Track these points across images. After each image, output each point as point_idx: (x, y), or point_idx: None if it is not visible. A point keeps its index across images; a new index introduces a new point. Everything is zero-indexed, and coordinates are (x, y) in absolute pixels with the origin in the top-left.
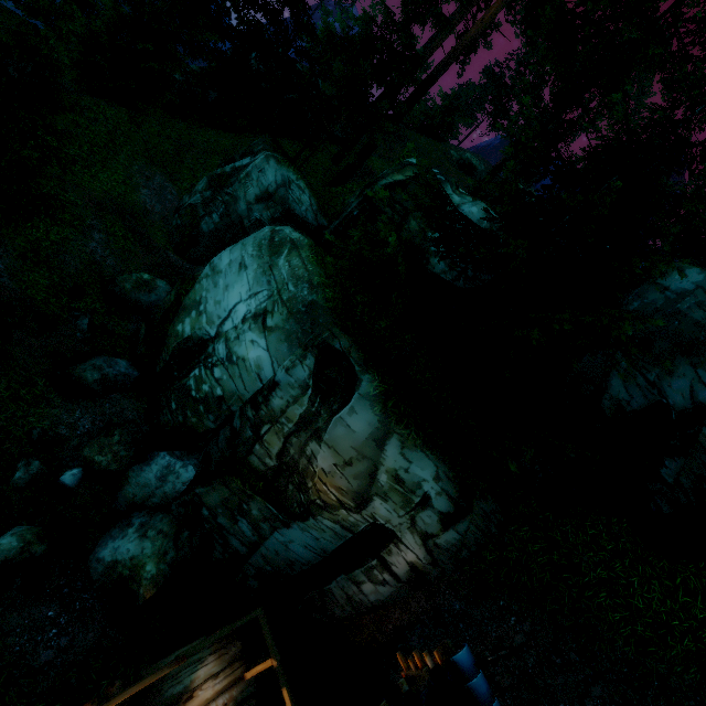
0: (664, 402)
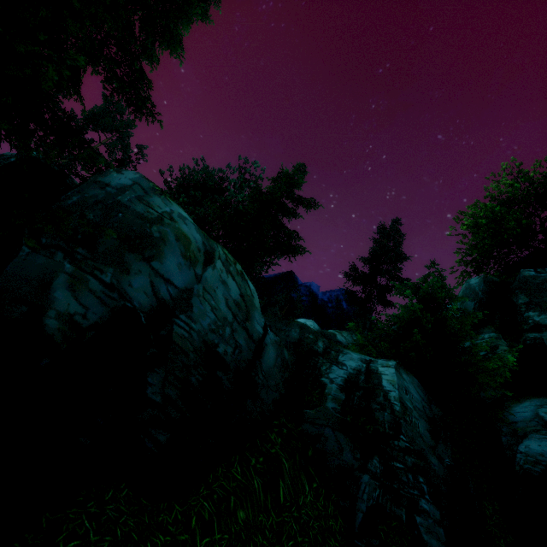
0: (130, 306)
